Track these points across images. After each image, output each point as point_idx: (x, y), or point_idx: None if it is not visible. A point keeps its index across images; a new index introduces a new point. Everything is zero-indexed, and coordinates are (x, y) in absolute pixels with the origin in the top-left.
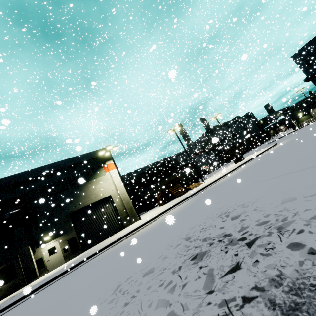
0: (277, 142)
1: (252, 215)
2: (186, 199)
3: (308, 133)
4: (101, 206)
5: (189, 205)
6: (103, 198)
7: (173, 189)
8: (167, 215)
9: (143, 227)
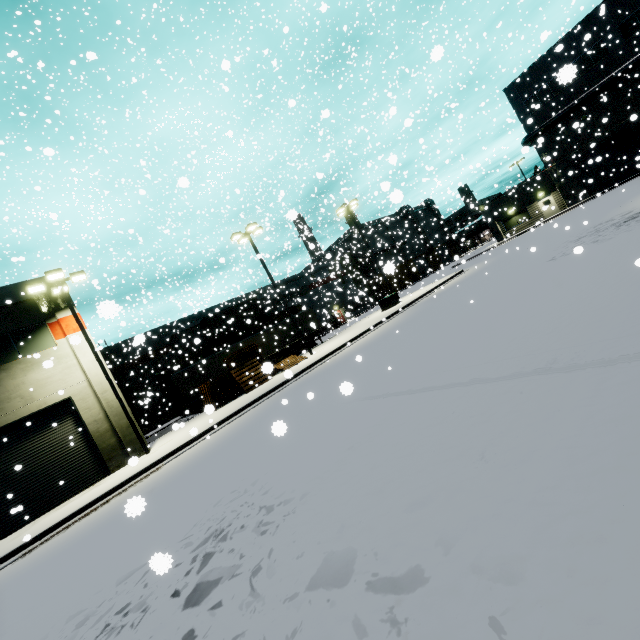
0: (466, 266)
1: (223, 615)
2: (251, 404)
3: (514, 256)
4: (44, 426)
5: (237, 432)
6: (50, 406)
7: (245, 371)
8: (188, 454)
9: (125, 490)
